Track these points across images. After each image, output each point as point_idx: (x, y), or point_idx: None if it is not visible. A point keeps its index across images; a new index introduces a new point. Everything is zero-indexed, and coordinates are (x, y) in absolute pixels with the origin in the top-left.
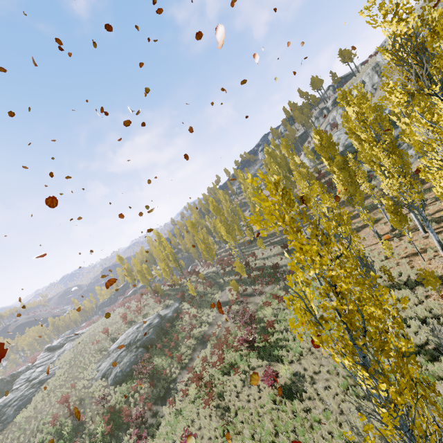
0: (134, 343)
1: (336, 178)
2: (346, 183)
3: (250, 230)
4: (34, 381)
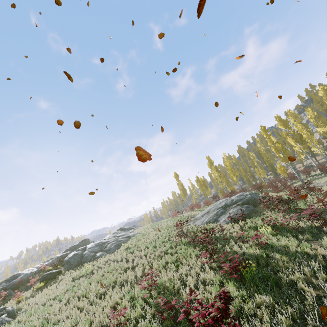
0: (232, 204)
1: None
2: None
3: (310, 153)
4: (122, 236)
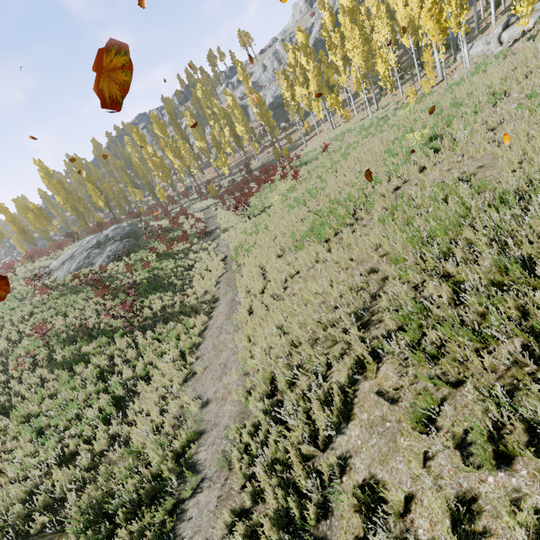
0: (109, 240)
1: (299, 88)
2: (318, 77)
3: (190, 172)
4: None
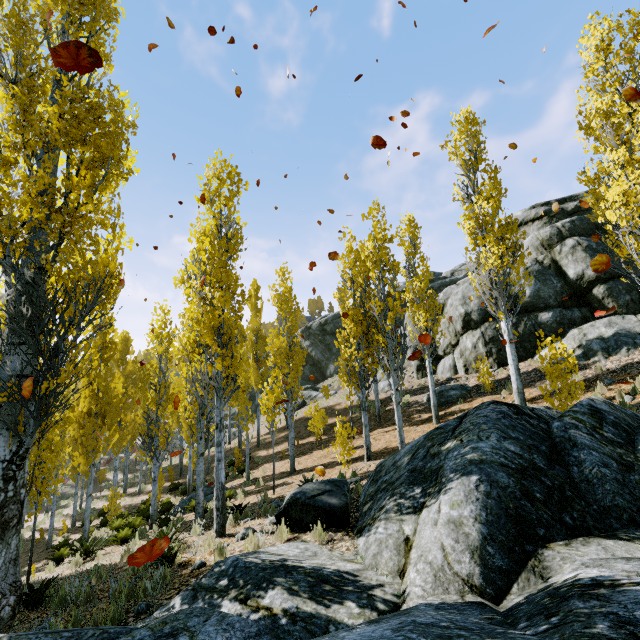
0: None
1: None
2: None
3: None
4: None
